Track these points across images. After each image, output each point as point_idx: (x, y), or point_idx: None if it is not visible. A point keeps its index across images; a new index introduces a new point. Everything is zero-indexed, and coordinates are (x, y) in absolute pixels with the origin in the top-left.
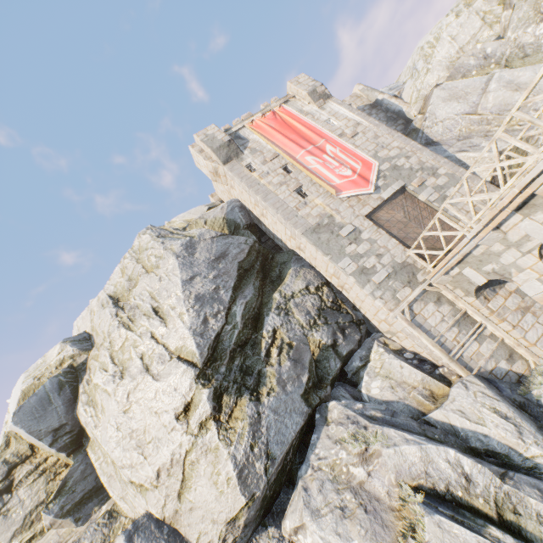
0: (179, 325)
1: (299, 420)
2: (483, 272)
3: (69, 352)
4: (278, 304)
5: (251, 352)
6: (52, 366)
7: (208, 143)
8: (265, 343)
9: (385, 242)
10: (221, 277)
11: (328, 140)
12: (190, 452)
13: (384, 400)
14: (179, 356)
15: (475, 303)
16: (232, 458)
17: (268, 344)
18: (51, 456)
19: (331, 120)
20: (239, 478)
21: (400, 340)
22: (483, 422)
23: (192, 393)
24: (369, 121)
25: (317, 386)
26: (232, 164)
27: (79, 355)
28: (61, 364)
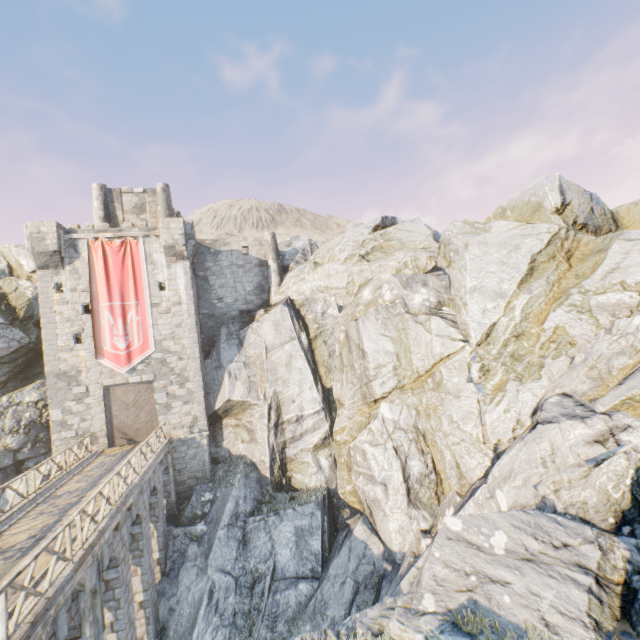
0: None
1: None
2: None
3: None
4: (0, 406)
5: None
6: None
7: (34, 242)
8: None
9: (98, 413)
10: None
11: (141, 304)
12: None
13: (9, 499)
14: None
15: None
16: None
17: None
18: None
19: (166, 283)
20: None
21: None
22: None
23: None
24: (189, 307)
25: None
26: (47, 273)
27: None
28: None
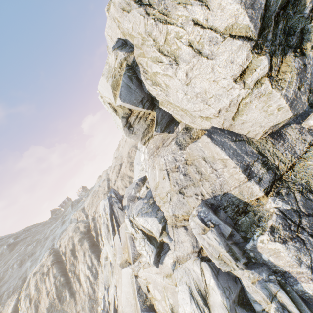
0: (225, 3)
1: None
2: None
3: (122, 57)
4: None
5: (291, 12)
6: (117, 68)
7: None
8: None
9: None
10: None
11: None
12: (245, 99)
13: None
14: (231, 35)
15: None
16: (284, 97)
17: None
18: (140, 112)
19: None
20: (290, 107)
21: None
22: None
23: (248, 62)
24: None
25: None
26: None
27: (128, 57)
28: (121, 66)
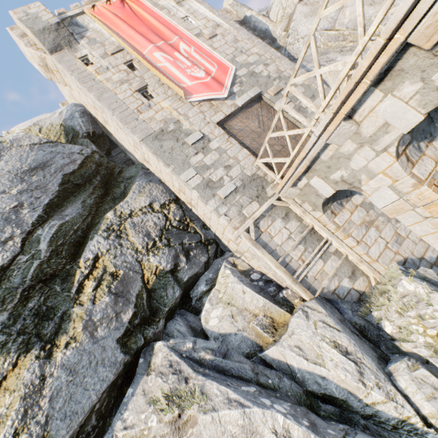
0: None
1: (107, 375)
2: (331, 182)
3: None
4: (110, 224)
5: (60, 287)
6: None
7: (27, 23)
8: (80, 274)
9: (236, 152)
10: (31, 192)
11: (183, 38)
12: None
13: (222, 332)
14: None
15: (322, 218)
16: None
17: (82, 277)
18: None
19: (189, 18)
20: None
21: (248, 260)
22: (322, 360)
23: None
24: (230, 24)
25: (148, 321)
26: (63, 54)
27: None
28: None
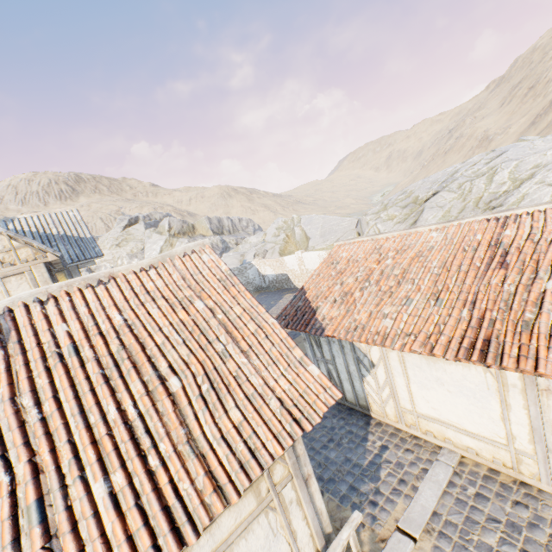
0: None
1: None
2: None
3: None
4: None
5: None
6: None
7: None
8: None
9: None
10: None
11: None
12: None
13: None
14: None
15: None
16: None
17: None
18: None
19: None
20: None
21: None
22: None
23: None
24: None
25: None
26: None
27: None
28: None
